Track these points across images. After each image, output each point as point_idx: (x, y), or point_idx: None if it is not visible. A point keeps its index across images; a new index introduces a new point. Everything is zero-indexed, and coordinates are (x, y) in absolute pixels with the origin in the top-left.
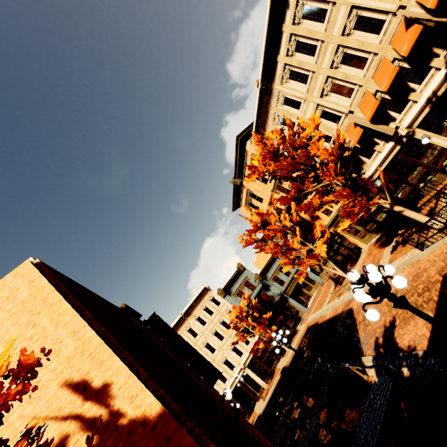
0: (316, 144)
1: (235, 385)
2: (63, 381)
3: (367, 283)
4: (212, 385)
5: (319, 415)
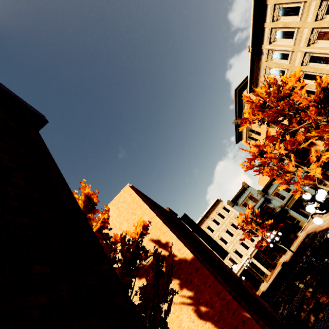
0: (298, 93)
1: (244, 269)
2: (149, 238)
3: (317, 201)
4: (223, 259)
5: (305, 293)
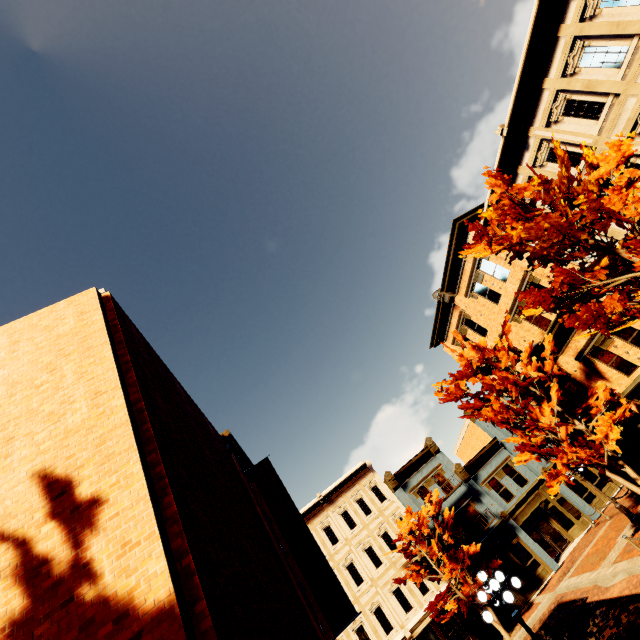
0: (622, 192)
1: None
2: (39, 468)
3: None
4: (335, 632)
5: None
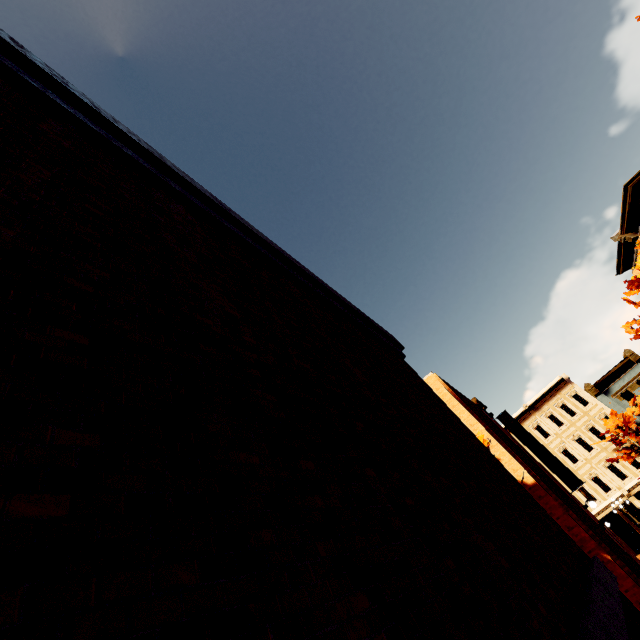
0: None
1: (611, 512)
2: None
3: None
4: (572, 489)
5: None
